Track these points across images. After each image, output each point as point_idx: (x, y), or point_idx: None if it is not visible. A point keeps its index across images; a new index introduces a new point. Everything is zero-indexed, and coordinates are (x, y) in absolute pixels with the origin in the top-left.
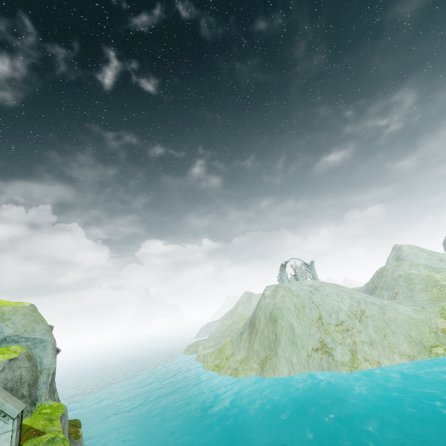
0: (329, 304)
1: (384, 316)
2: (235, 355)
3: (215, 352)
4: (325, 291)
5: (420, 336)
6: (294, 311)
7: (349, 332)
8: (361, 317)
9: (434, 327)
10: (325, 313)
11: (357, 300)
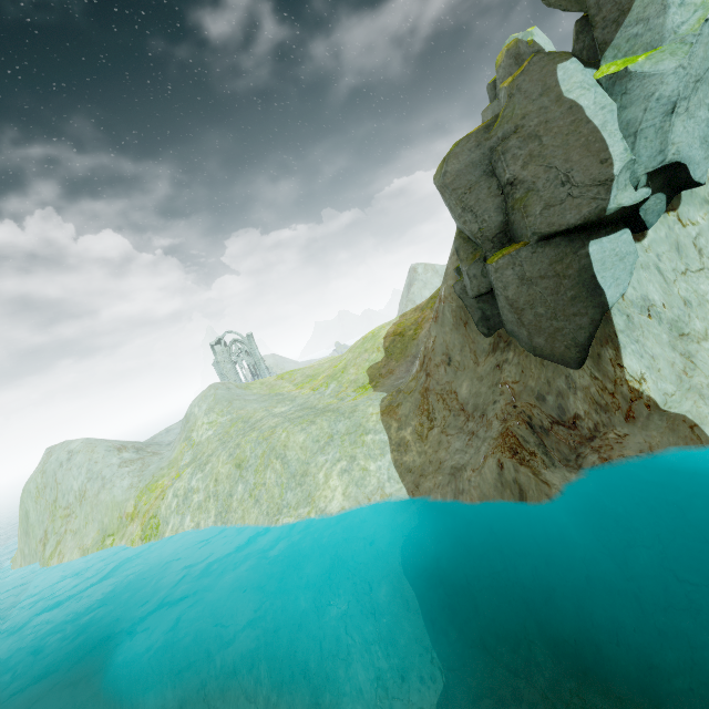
0: (67, 482)
1: (96, 498)
2: None
3: None
4: (73, 462)
5: (110, 523)
6: (34, 495)
7: (69, 518)
8: (82, 499)
9: (124, 511)
10: (61, 494)
11: (93, 474)
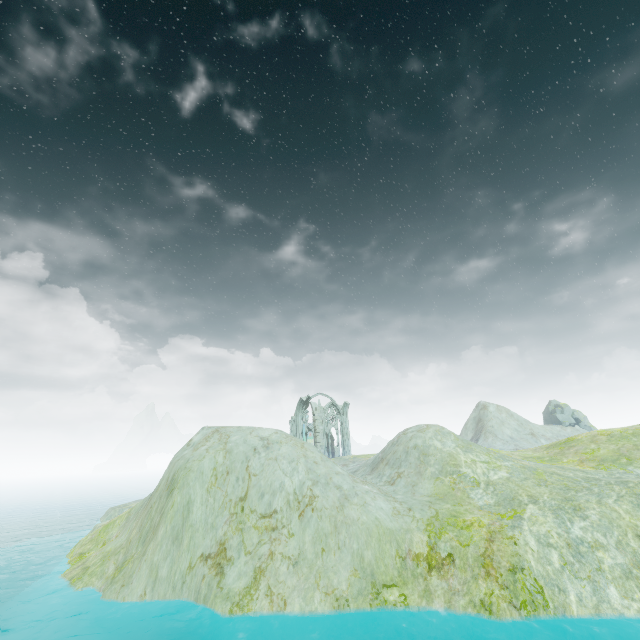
0: (270, 475)
1: (340, 512)
2: (113, 540)
3: (99, 528)
4: (278, 452)
5: (377, 562)
6: (208, 479)
7: (274, 533)
8: (305, 508)
9: (406, 547)
10: (256, 490)
11: (317, 476)
